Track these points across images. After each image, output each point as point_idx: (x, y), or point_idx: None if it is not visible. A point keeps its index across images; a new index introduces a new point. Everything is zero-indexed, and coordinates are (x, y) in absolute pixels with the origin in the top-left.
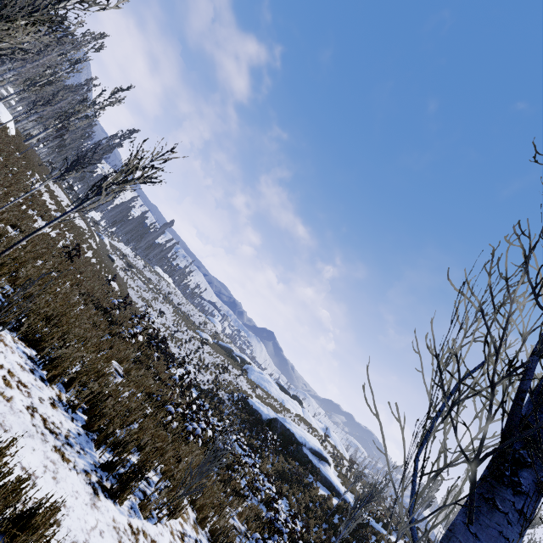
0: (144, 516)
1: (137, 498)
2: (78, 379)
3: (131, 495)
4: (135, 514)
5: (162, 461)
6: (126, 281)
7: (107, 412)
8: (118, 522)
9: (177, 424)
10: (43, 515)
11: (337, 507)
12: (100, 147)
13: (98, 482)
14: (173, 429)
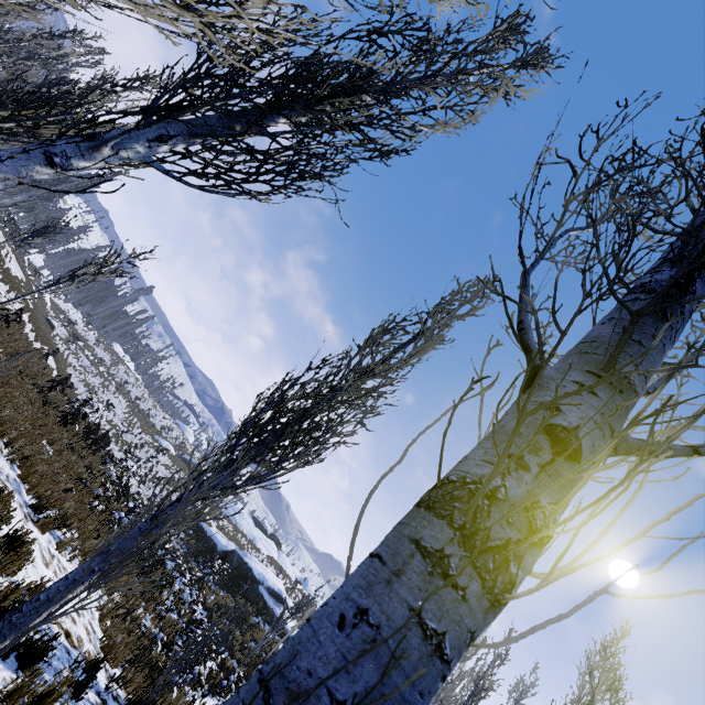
0: (60, 551)
1: (56, 540)
2: (19, 439)
3: (52, 536)
4: (53, 547)
5: (82, 528)
6: (67, 357)
7: (41, 470)
8: (41, 542)
9: (104, 507)
10: (7, 495)
11: None
12: (69, 184)
13: (28, 514)
14: (98, 518)
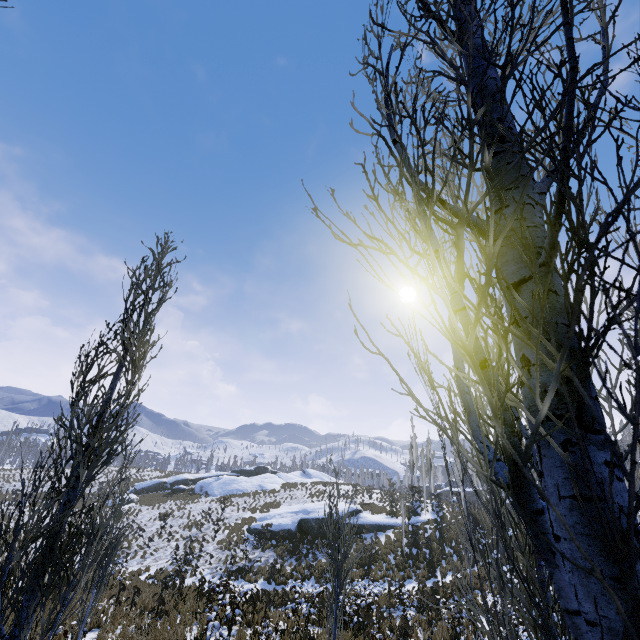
0: None
1: None
2: None
3: None
4: None
5: None
6: None
7: None
8: None
9: None
10: None
11: (397, 539)
12: None
13: None
14: None
